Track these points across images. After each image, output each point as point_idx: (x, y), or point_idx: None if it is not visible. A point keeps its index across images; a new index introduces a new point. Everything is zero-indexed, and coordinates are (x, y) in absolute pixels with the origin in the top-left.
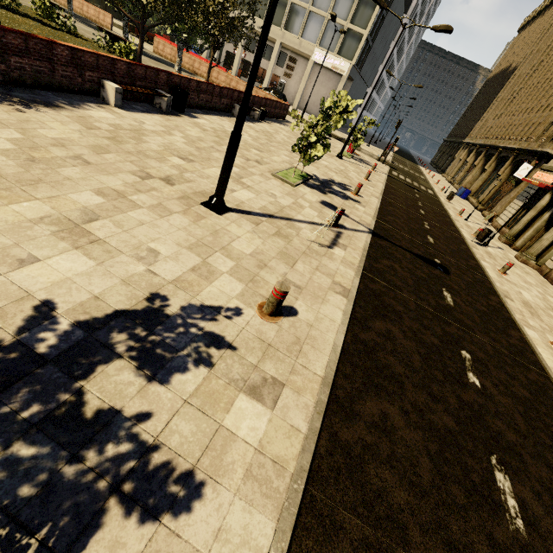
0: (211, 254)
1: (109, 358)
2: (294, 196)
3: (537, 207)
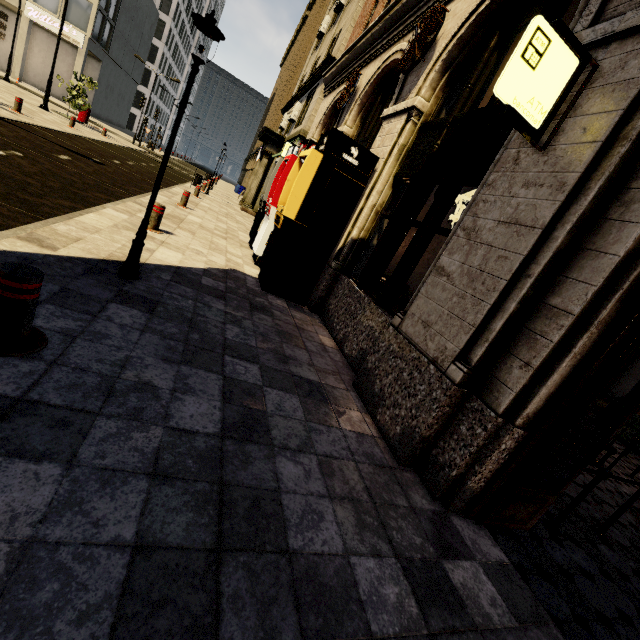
0: None
1: None
2: None
3: (255, 172)
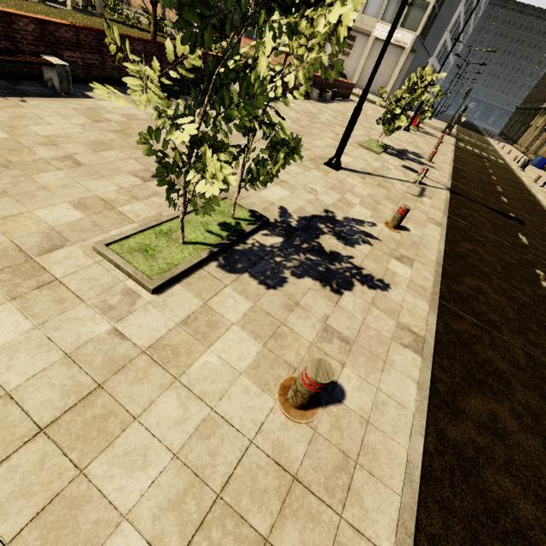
0: (344, 193)
1: (322, 233)
2: (380, 161)
3: None
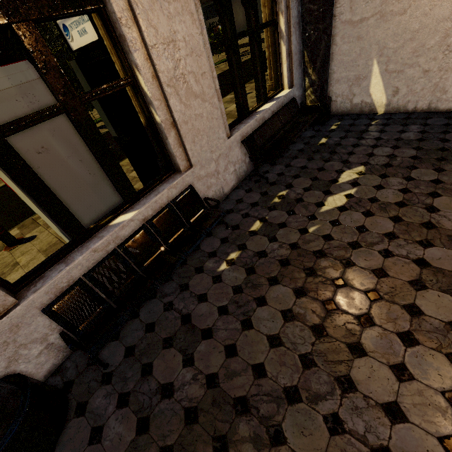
0: None
1: None
2: None
3: None
